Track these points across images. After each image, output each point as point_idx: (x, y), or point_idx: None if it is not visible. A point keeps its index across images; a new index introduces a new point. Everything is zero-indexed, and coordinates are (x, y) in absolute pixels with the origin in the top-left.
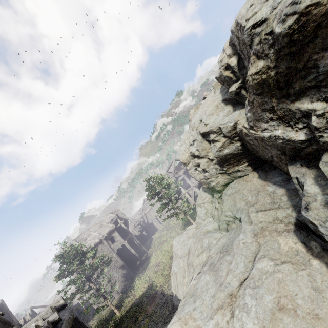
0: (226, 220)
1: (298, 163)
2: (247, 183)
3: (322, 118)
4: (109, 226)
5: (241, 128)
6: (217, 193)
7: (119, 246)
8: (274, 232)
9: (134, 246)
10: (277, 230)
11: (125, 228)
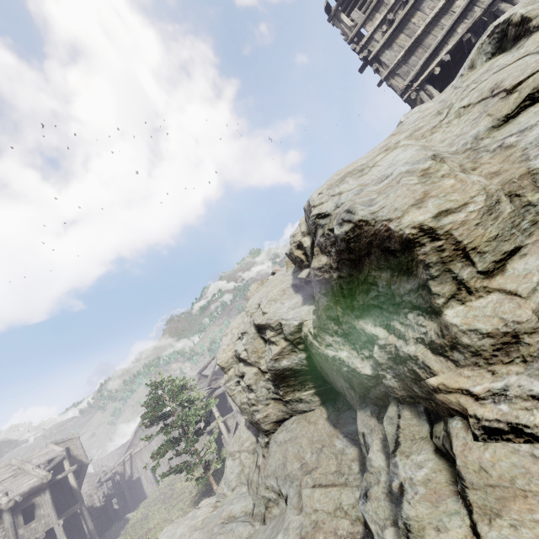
0: (265, 495)
1: (368, 408)
2: (310, 425)
3: (383, 350)
4: (37, 475)
5: (306, 333)
6: (264, 435)
7: (38, 532)
8: (332, 536)
9: (76, 536)
10: (337, 532)
11: (74, 486)
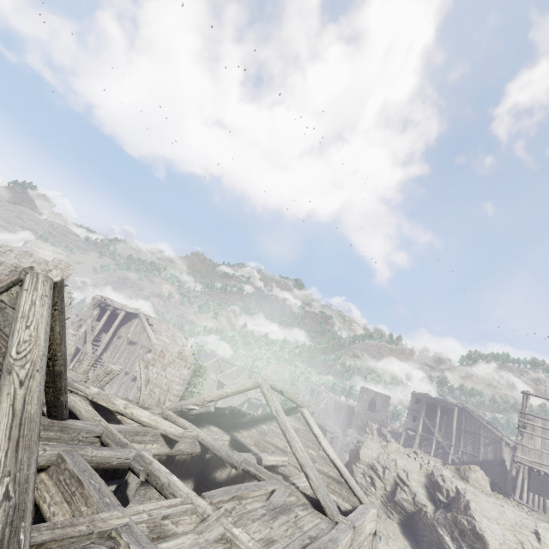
0: None
1: None
2: (392, 525)
3: None
4: None
5: (427, 511)
6: None
7: None
8: None
9: None
10: None
11: None
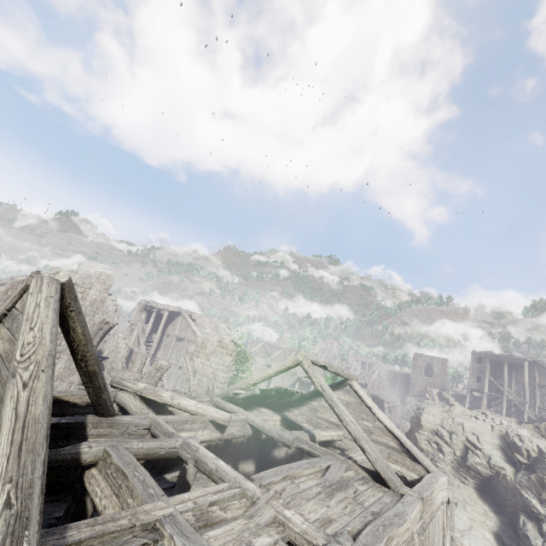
0: None
1: (526, 515)
2: (467, 490)
3: None
4: None
5: (506, 474)
6: None
7: None
8: (482, 526)
9: None
10: (484, 527)
11: None
